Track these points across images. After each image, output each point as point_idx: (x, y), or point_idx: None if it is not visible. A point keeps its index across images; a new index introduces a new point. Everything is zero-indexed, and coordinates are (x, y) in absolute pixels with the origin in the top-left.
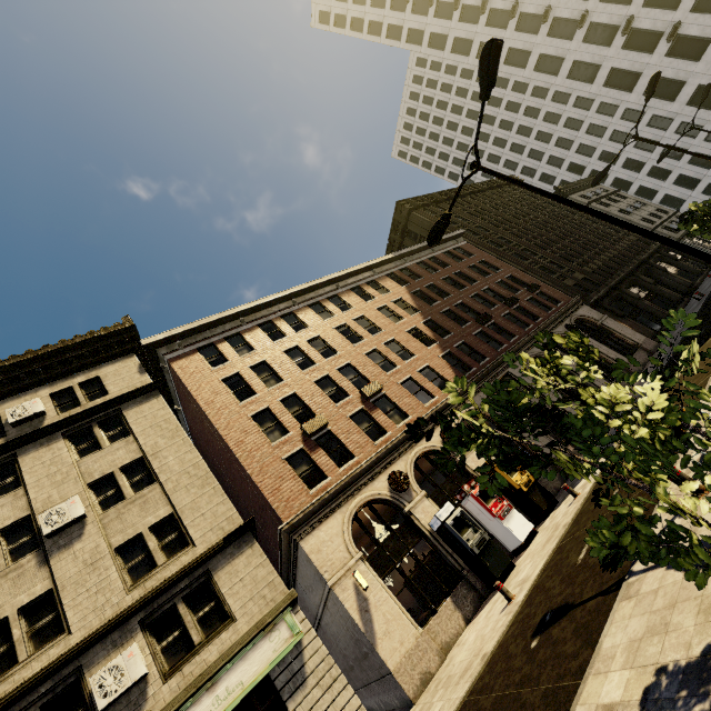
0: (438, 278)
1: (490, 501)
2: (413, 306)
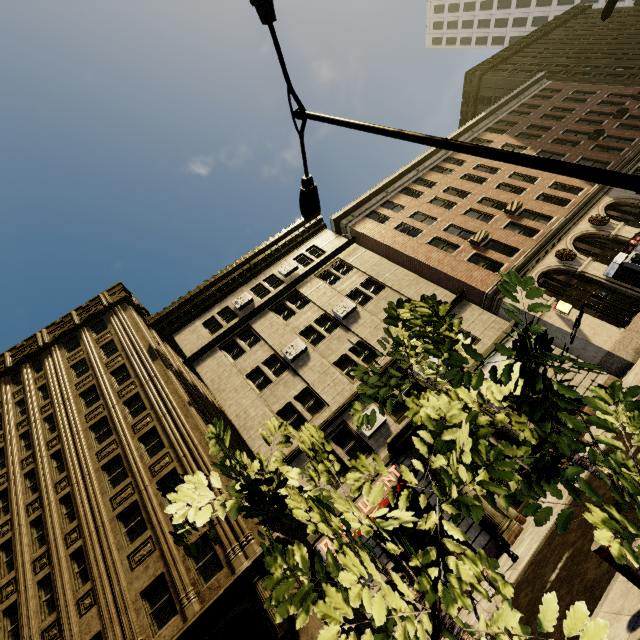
0: (534, 118)
1: None
2: (520, 145)
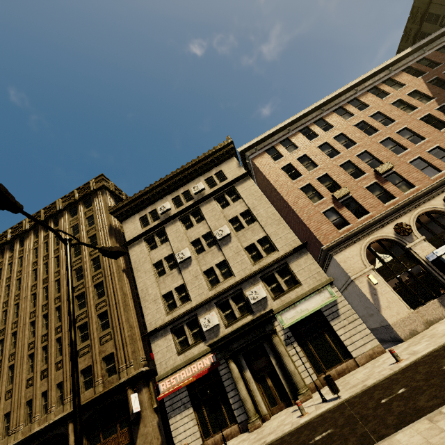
0: None
1: None
2: (428, 94)
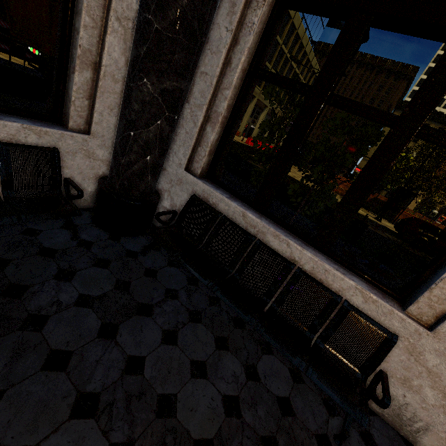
0: None
1: (441, 219)
2: None
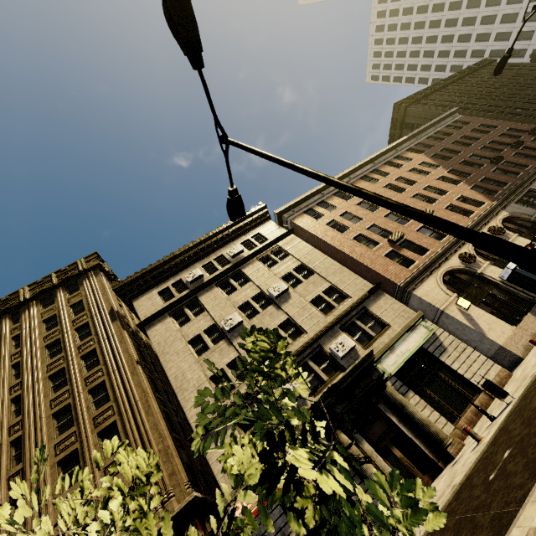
0: (447, 143)
1: None
2: (435, 164)
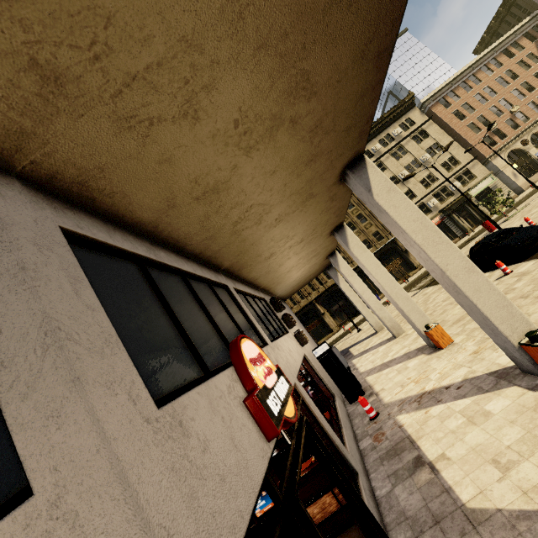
0: None
1: None
2: (537, 56)
